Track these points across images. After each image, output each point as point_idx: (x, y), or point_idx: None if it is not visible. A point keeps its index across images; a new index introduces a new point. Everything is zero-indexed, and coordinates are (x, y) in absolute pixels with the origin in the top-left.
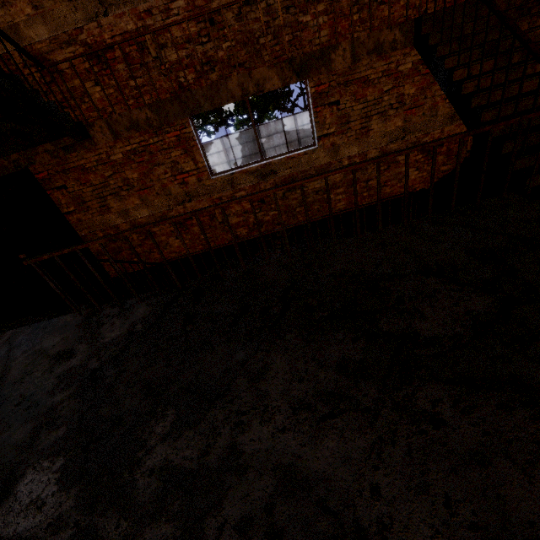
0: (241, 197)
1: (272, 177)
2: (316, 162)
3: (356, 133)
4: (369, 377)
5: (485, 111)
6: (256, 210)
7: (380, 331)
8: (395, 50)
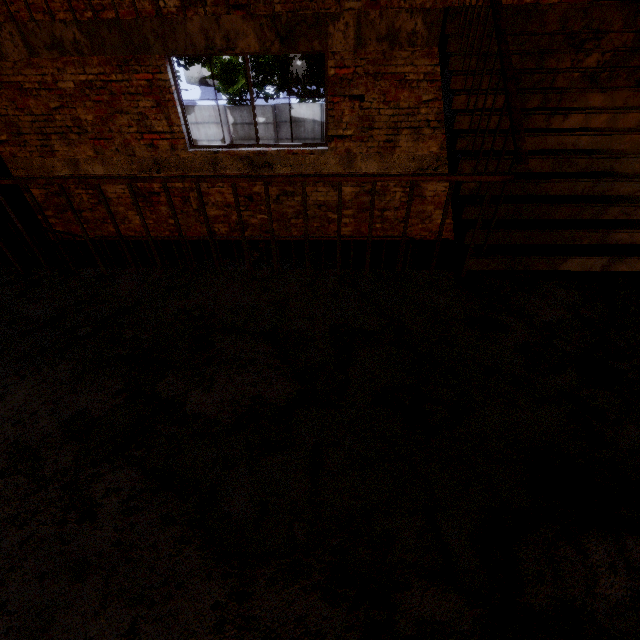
0: (85, 177)
1: (267, 171)
2: (324, 168)
3: (379, 146)
4: (83, 441)
5: (464, 159)
6: (242, 207)
7: (153, 390)
8: (413, 45)
